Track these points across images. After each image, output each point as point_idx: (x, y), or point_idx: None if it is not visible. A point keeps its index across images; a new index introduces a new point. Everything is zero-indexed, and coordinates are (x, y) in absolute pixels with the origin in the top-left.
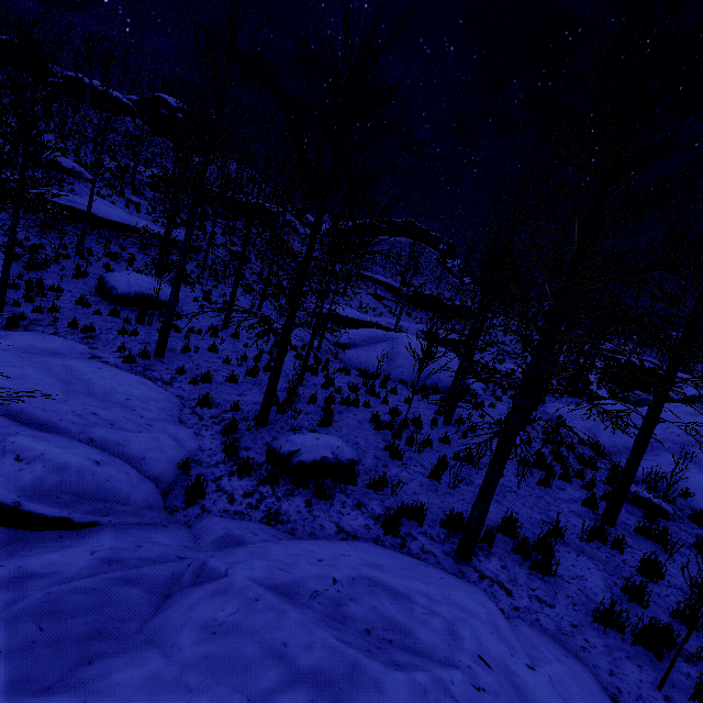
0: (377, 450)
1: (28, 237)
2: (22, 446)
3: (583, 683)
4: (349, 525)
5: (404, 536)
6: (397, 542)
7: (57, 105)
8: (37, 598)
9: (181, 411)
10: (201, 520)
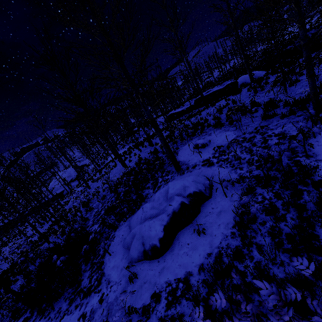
0: None
1: None
2: None
3: None
4: None
5: None
6: None
7: None
8: None
9: None
10: None
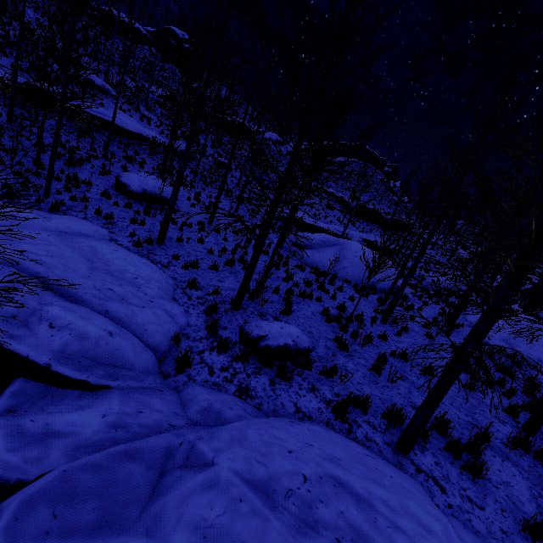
0: (327, 340)
1: (68, 140)
2: (54, 315)
3: None
4: (305, 406)
5: (351, 422)
6: (344, 427)
7: (93, 34)
8: (54, 476)
9: (175, 290)
10: (187, 387)
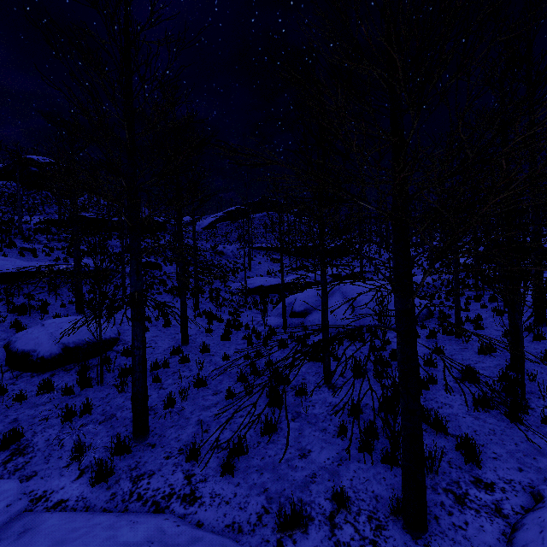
0: None
1: None
2: None
3: None
4: None
5: None
6: None
7: None
8: None
9: None
10: None
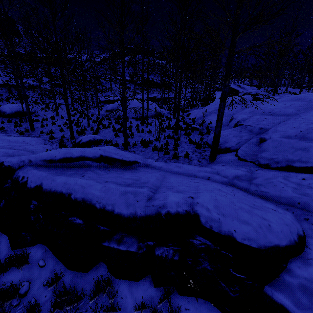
0: (112, 136)
1: None
2: None
3: (133, 154)
4: None
5: None
6: None
7: None
8: None
9: (45, 142)
10: None
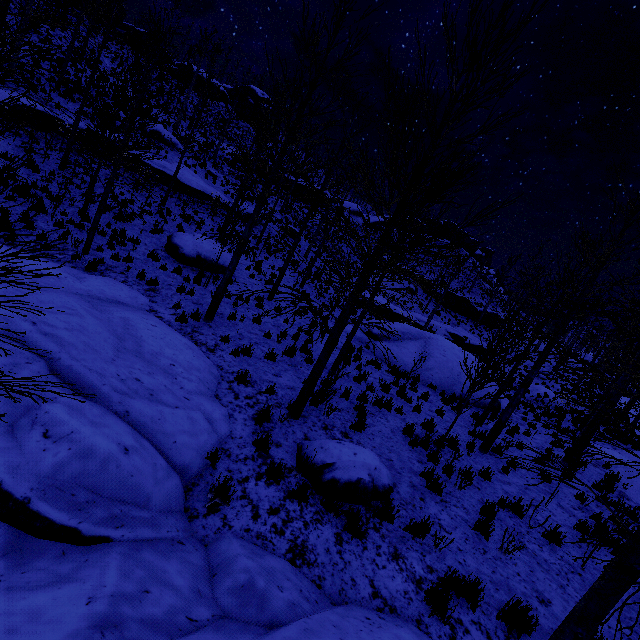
0: (412, 474)
1: (122, 192)
2: (54, 418)
3: None
4: (386, 587)
5: (453, 623)
6: (444, 631)
7: (169, 87)
8: None
9: (219, 384)
10: (220, 538)
